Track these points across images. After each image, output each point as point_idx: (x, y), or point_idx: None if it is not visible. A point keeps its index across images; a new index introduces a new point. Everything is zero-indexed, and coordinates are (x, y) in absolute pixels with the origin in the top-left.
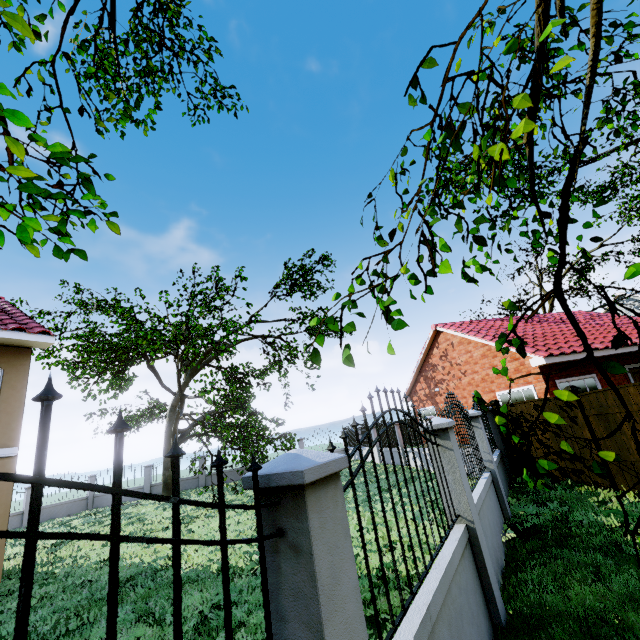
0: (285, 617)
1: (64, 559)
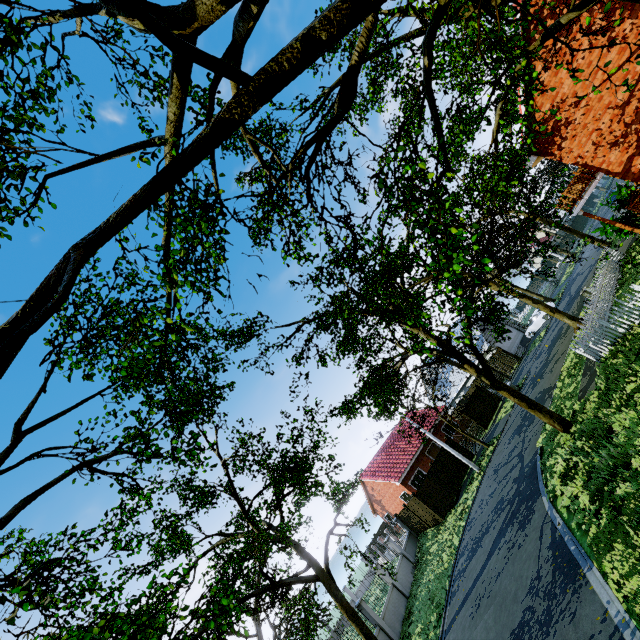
0: (366, 615)
1: None
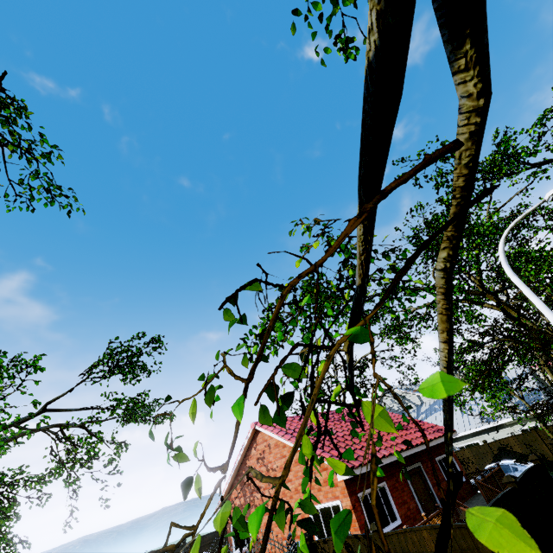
0: None
1: None
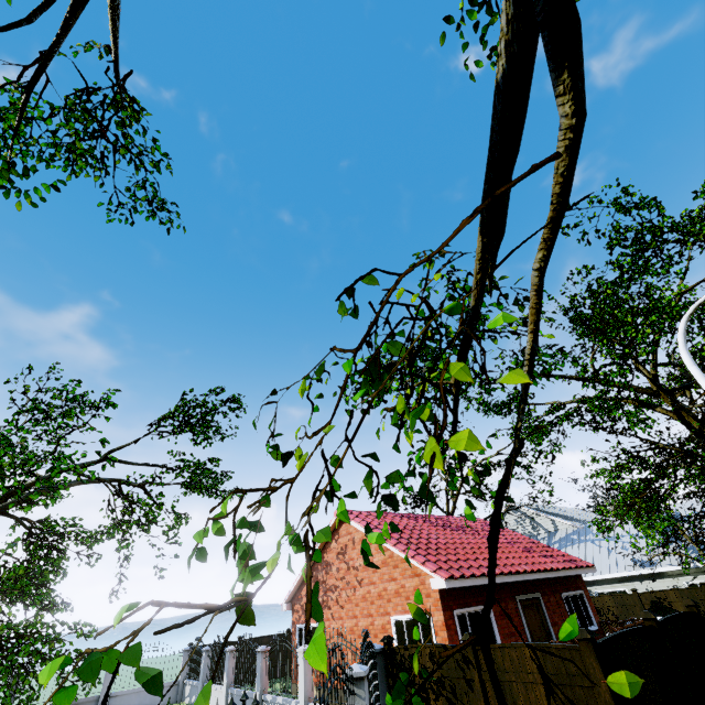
0: None
1: None
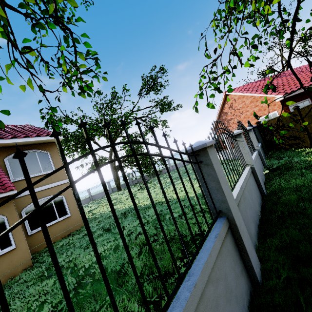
0: (207, 181)
1: (96, 213)
